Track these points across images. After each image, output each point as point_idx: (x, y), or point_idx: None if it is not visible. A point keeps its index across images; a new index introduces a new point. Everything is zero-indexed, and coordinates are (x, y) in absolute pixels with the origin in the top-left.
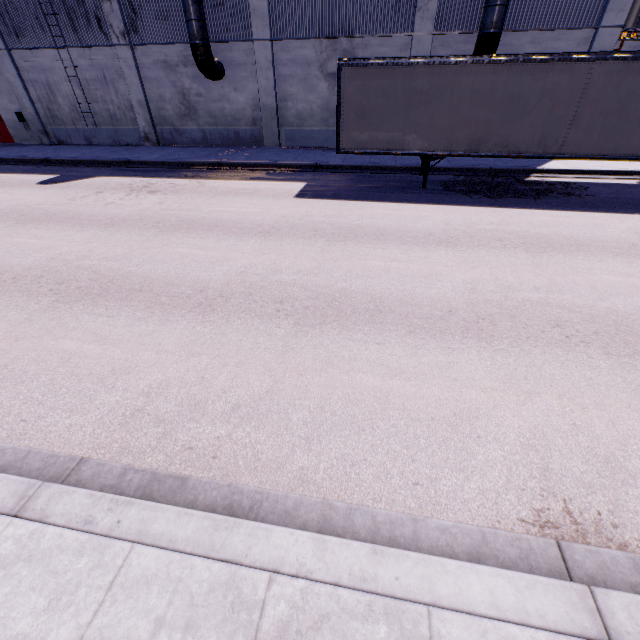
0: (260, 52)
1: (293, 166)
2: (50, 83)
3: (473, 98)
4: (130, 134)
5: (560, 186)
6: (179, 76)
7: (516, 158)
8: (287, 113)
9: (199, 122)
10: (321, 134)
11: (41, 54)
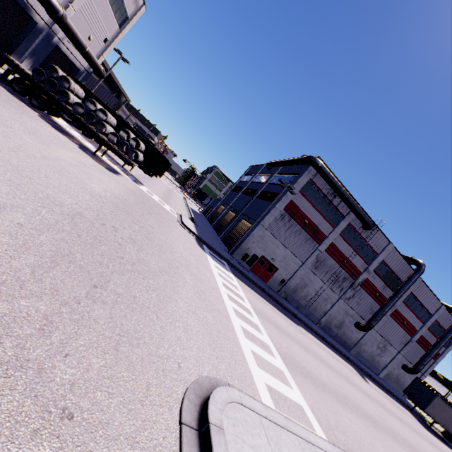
0: (371, 330)
1: (386, 388)
2: (307, 284)
3: (449, 415)
4: (314, 317)
5: (439, 434)
6: (346, 317)
7: (447, 431)
8: (362, 347)
9: (338, 331)
10: (364, 358)
11: (316, 277)
